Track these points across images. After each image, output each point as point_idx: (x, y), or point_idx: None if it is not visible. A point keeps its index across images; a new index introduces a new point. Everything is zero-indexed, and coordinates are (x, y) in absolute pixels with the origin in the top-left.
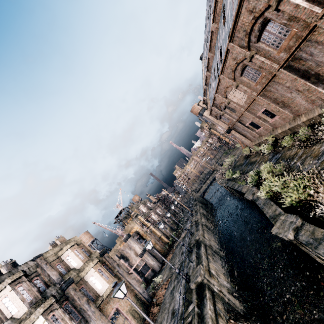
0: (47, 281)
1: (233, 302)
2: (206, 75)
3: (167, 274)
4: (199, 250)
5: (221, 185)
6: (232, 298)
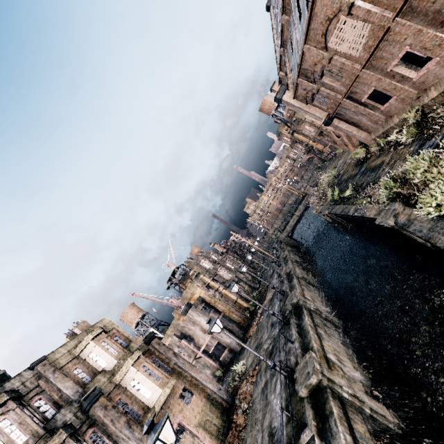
0: (57, 400)
1: (380, 414)
2: (281, 23)
3: (253, 357)
4: (300, 320)
5: (319, 214)
6: (376, 406)
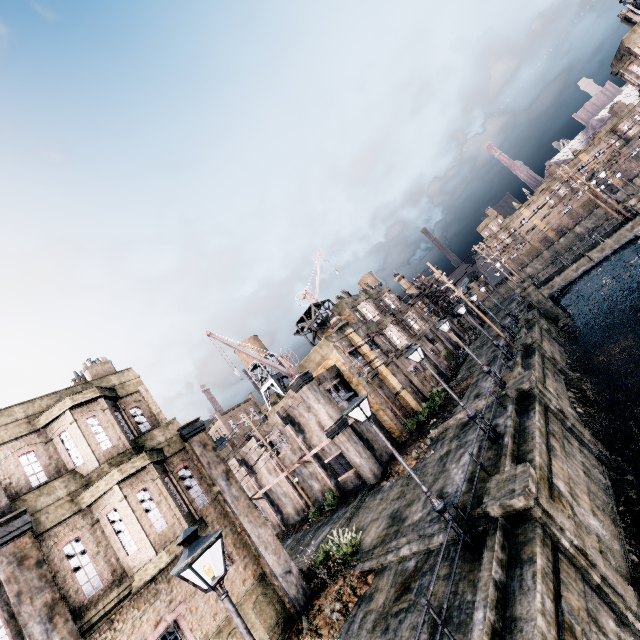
0: None
1: None
2: None
3: (378, 536)
4: (515, 580)
5: None
6: None
